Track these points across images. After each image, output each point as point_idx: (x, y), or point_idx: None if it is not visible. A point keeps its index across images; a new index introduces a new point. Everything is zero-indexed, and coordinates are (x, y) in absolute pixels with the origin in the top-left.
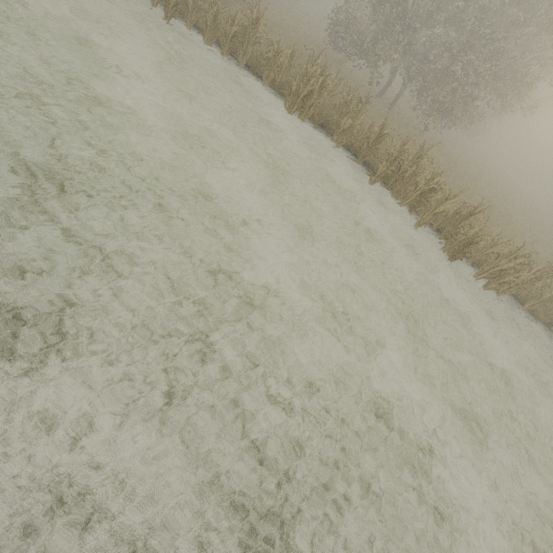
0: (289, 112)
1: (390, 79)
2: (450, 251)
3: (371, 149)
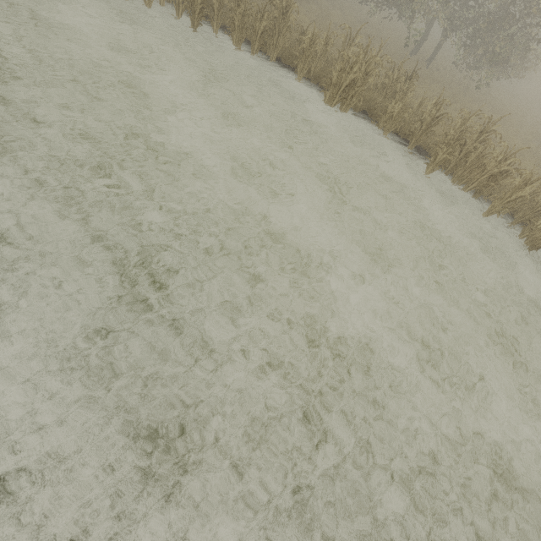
0: (329, 105)
1: (426, 31)
2: (529, 240)
3: (425, 132)
